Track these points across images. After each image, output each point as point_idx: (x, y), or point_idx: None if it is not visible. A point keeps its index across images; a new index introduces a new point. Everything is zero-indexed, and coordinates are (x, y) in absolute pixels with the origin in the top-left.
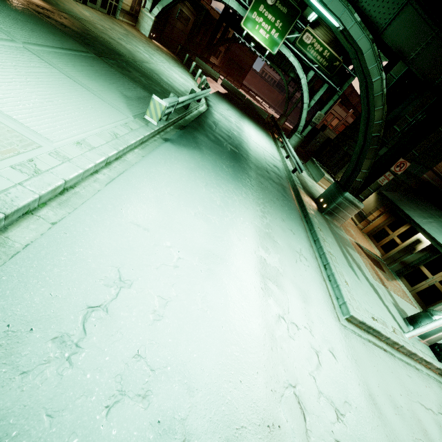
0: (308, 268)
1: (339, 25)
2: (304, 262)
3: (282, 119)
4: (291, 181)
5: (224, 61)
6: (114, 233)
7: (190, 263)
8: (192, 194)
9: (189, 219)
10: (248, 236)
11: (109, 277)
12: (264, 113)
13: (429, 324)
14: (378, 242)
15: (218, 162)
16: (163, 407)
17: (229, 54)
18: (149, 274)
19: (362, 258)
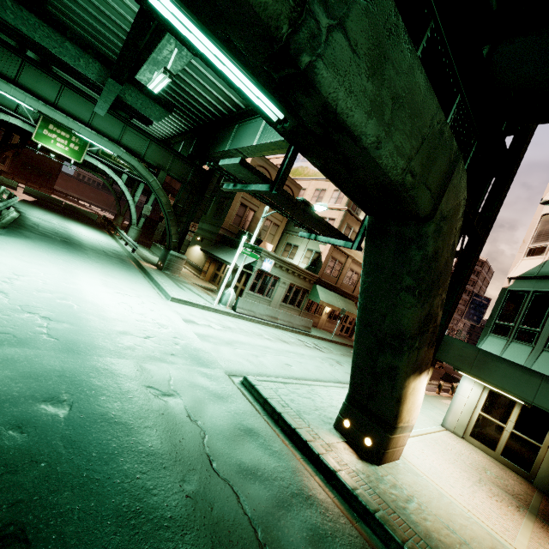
0: (142, 286)
1: (114, 154)
2: (139, 284)
3: (118, 218)
4: (132, 258)
5: (16, 166)
6: (0, 265)
7: (53, 276)
8: (39, 257)
9: (43, 265)
10: (91, 273)
11: (10, 274)
12: (93, 215)
13: (219, 293)
14: (215, 283)
15: (52, 246)
16: (59, 296)
17: (21, 158)
18: (31, 275)
19: (195, 287)
